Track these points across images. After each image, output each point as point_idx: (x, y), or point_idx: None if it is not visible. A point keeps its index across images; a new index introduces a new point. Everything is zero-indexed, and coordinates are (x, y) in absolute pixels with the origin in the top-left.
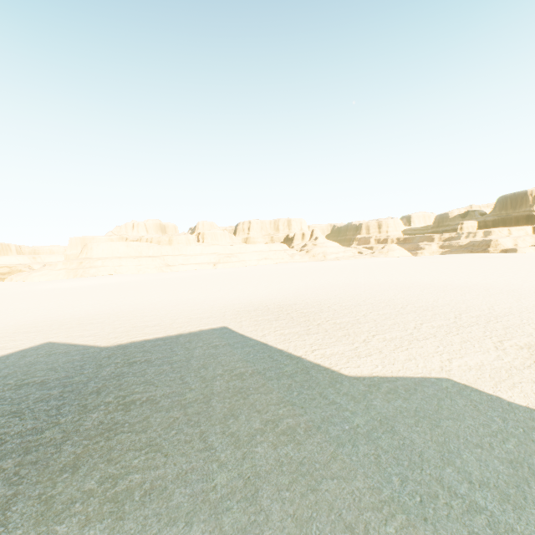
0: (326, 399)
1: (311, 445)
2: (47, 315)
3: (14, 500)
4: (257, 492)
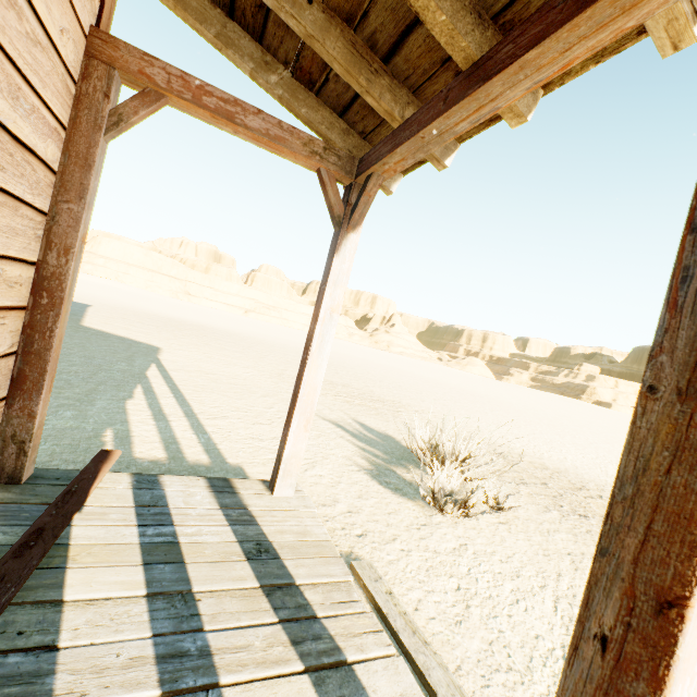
0: None
1: None
2: None
3: None
4: None
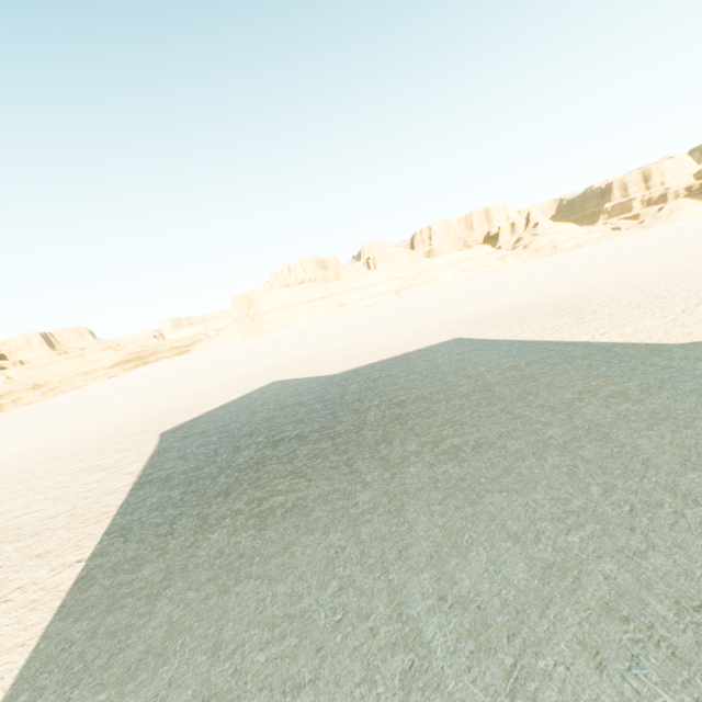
0: (655, 367)
1: (658, 400)
2: (253, 366)
3: (352, 461)
4: (608, 435)
